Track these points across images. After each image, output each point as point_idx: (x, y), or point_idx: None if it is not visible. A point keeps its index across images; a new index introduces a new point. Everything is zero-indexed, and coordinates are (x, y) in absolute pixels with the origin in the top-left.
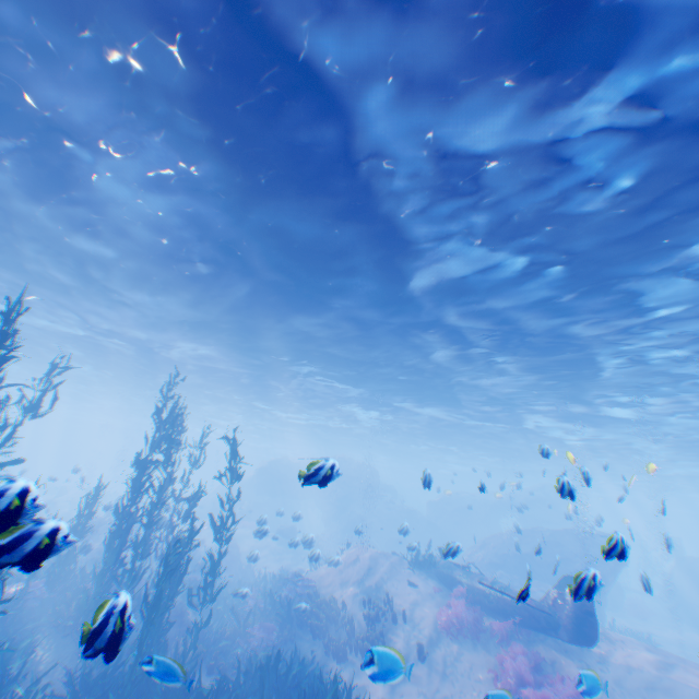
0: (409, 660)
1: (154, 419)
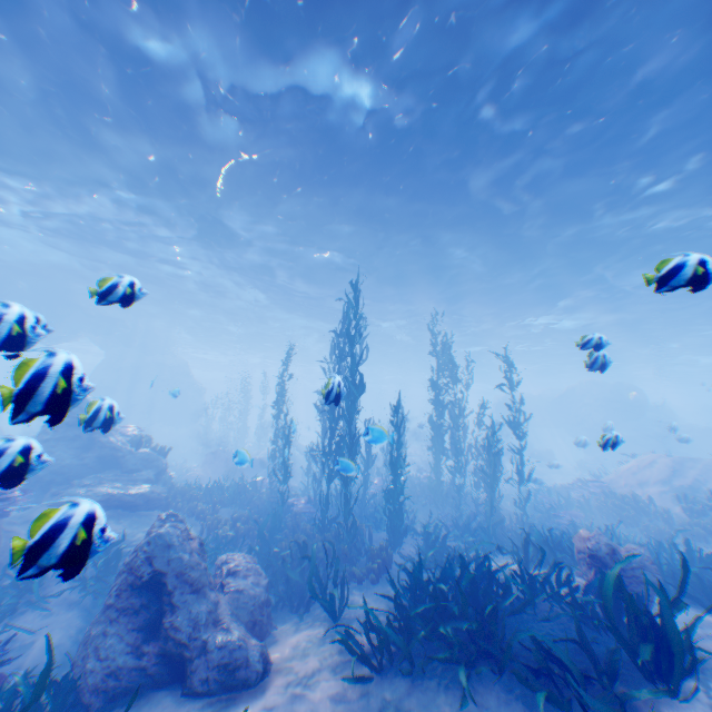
0: None
1: (432, 354)
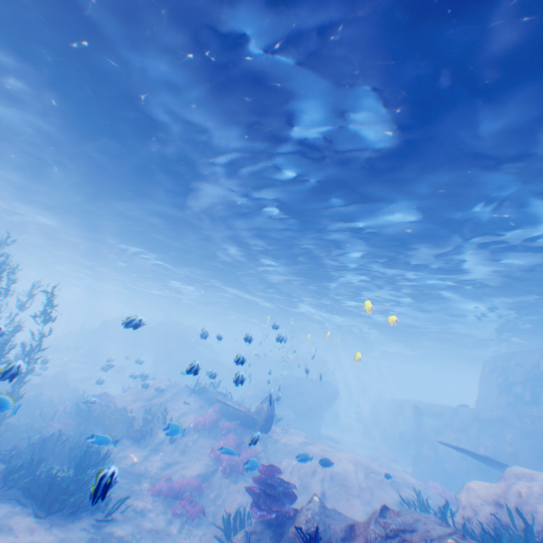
0: (163, 442)
1: None
